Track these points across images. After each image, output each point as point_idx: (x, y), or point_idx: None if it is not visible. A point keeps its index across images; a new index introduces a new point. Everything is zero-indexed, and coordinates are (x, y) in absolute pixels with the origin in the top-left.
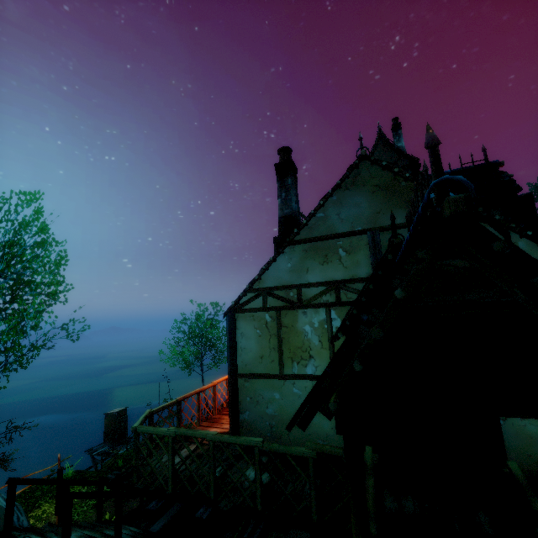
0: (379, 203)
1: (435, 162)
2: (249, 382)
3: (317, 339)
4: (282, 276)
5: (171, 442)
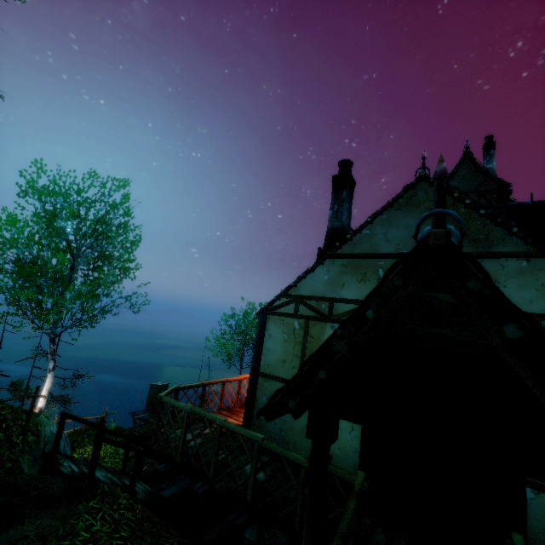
0: None
1: (440, 194)
2: (268, 383)
3: None
4: (317, 287)
5: (187, 417)
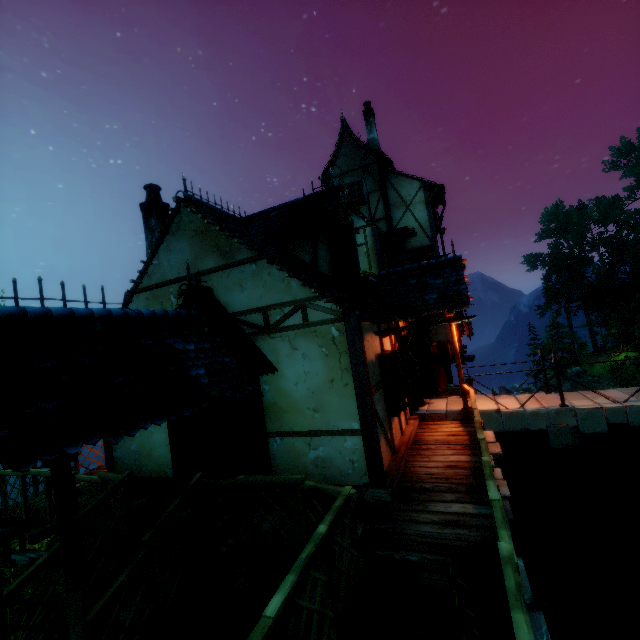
0: (197, 248)
1: None
2: None
3: None
4: None
5: (21, 480)
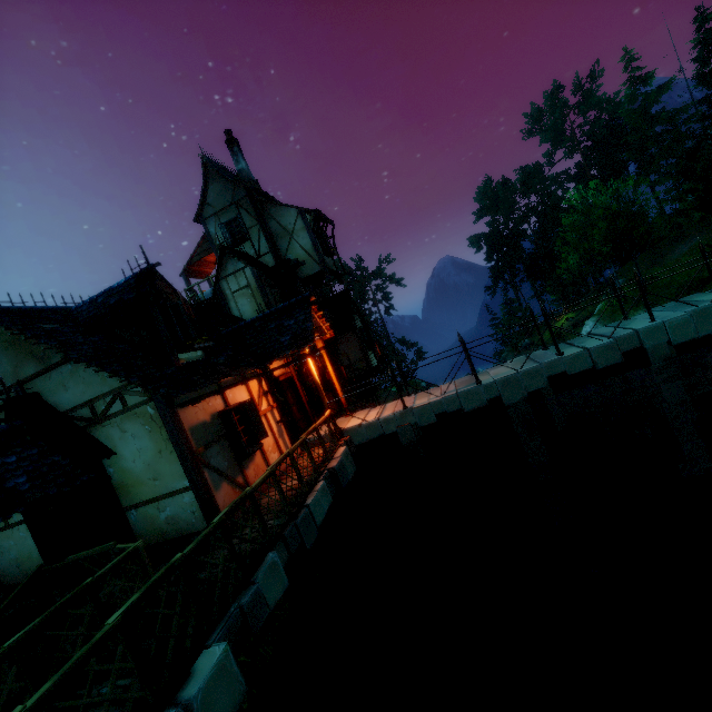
0: (14, 357)
1: None
2: None
3: None
4: None
5: None
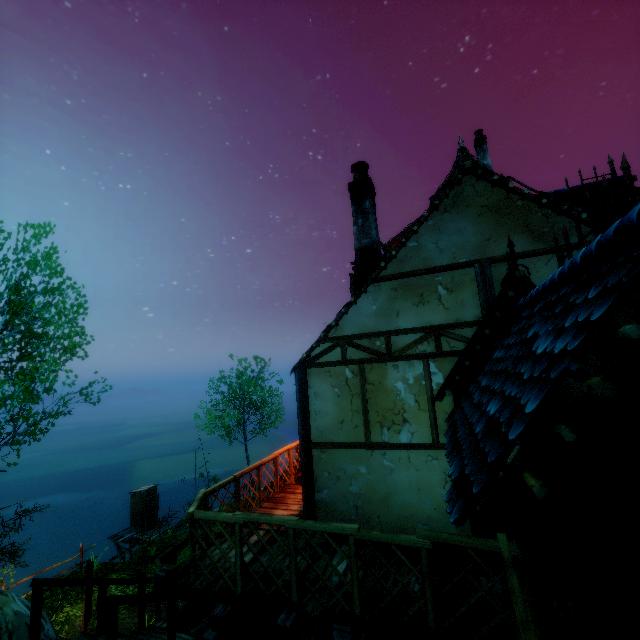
0: (488, 227)
1: None
2: (326, 454)
3: (412, 398)
4: (365, 322)
5: (239, 531)
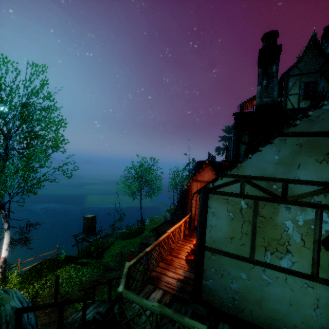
0: None
1: None
2: (215, 256)
3: (299, 236)
4: (265, 167)
5: (155, 319)
